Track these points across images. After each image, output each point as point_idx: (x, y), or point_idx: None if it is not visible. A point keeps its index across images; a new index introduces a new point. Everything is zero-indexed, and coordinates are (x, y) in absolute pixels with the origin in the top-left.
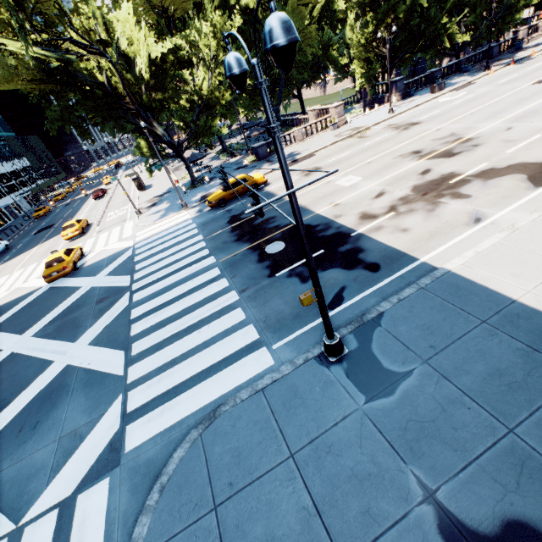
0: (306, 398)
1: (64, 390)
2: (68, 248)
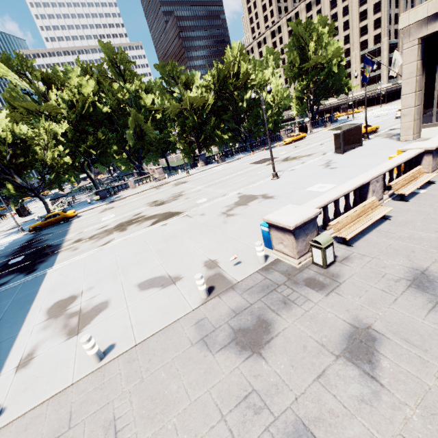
0: None
1: None
2: None
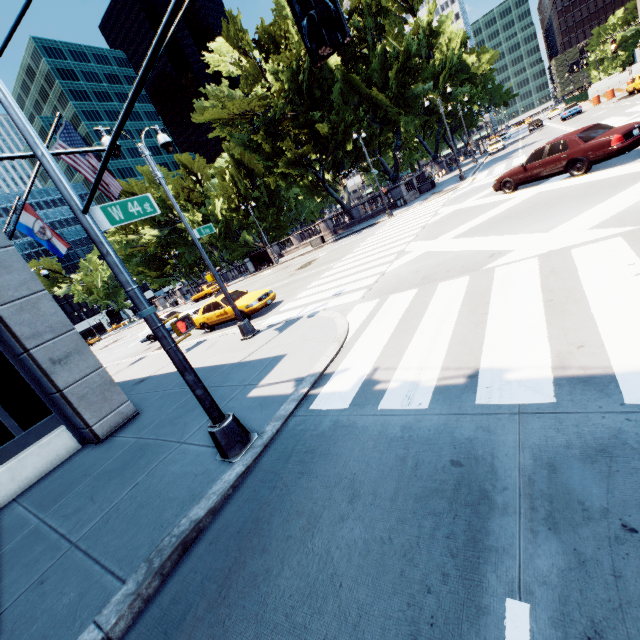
0: None
1: None
2: None
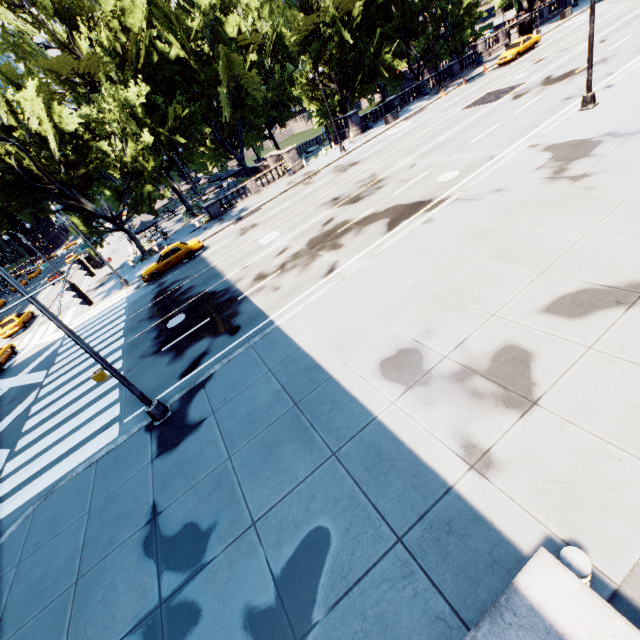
0: (123, 461)
1: None
2: None
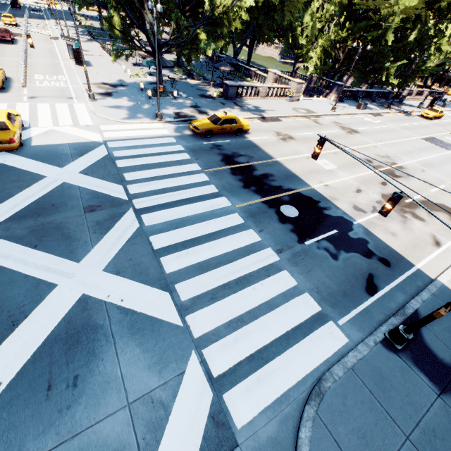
0: (392, 381)
1: (99, 333)
2: (8, 112)
